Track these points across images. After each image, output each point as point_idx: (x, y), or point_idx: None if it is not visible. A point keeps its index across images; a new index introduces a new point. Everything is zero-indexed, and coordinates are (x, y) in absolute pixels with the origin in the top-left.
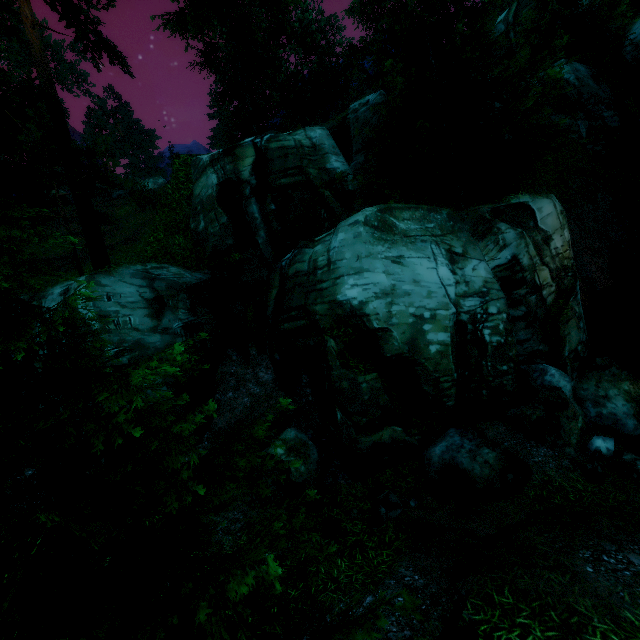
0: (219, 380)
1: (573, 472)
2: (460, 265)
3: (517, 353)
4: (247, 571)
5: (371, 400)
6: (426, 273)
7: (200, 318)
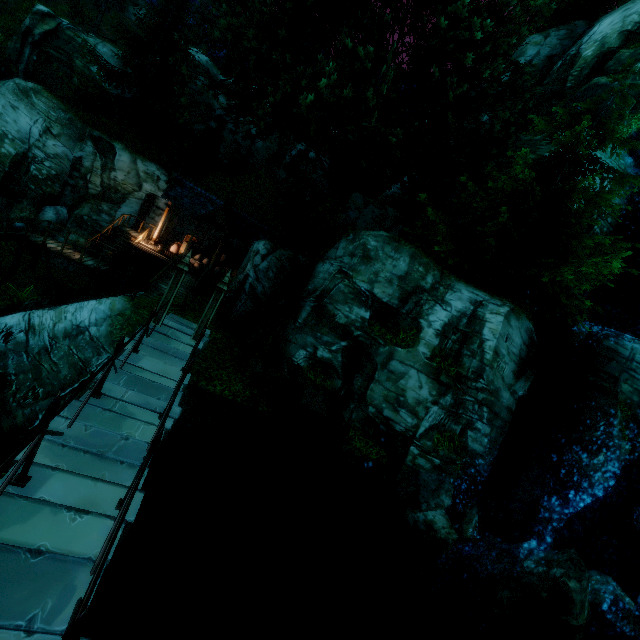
0: None
1: None
2: (47, 136)
3: (52, 193)
4: None
5: None
6: (25, 123)
7: None
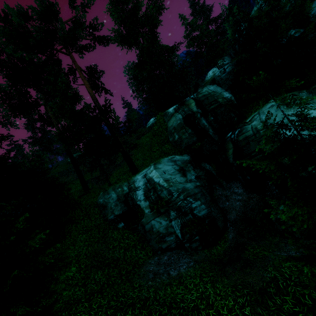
0: (217, 199)
1: None
2: None
3: None
4: None
5: None
6: None
7: (198, 173)
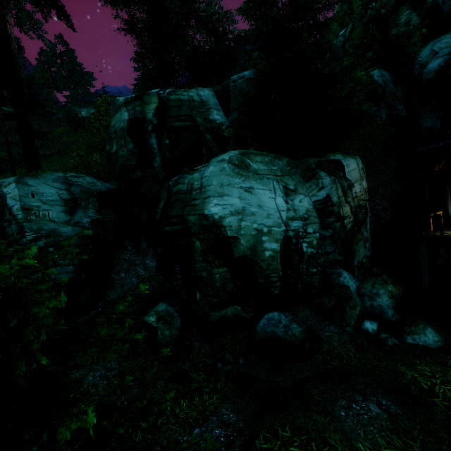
0: (115, 263)
1: (349, 344)
2: (291, 197)
3: (324, 261)
4: (73, 421)
5: (221, 286)
6: (268, 201)
7: (105, 217)
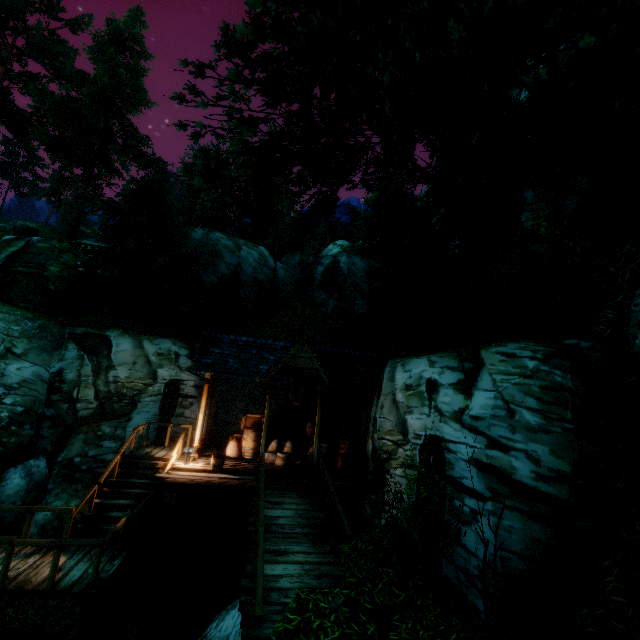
0: None
1: None
2: (7, 360)
3: (19, 442)
4: None
5: None
6: None
7: None
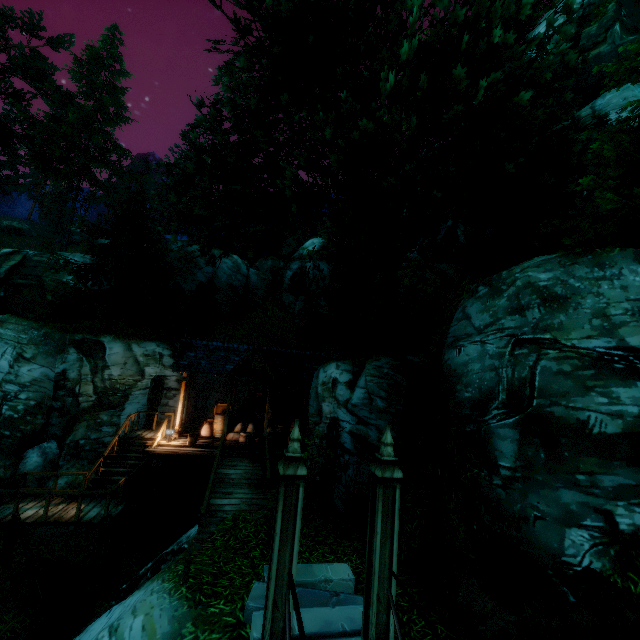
0: None
1: None
2: (20, 363)
3: (34, 429)
4: None
5: None
6: None
7: None
